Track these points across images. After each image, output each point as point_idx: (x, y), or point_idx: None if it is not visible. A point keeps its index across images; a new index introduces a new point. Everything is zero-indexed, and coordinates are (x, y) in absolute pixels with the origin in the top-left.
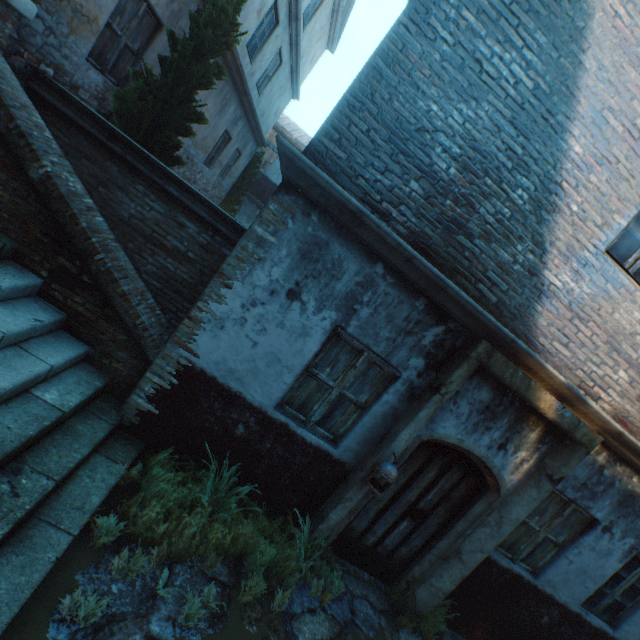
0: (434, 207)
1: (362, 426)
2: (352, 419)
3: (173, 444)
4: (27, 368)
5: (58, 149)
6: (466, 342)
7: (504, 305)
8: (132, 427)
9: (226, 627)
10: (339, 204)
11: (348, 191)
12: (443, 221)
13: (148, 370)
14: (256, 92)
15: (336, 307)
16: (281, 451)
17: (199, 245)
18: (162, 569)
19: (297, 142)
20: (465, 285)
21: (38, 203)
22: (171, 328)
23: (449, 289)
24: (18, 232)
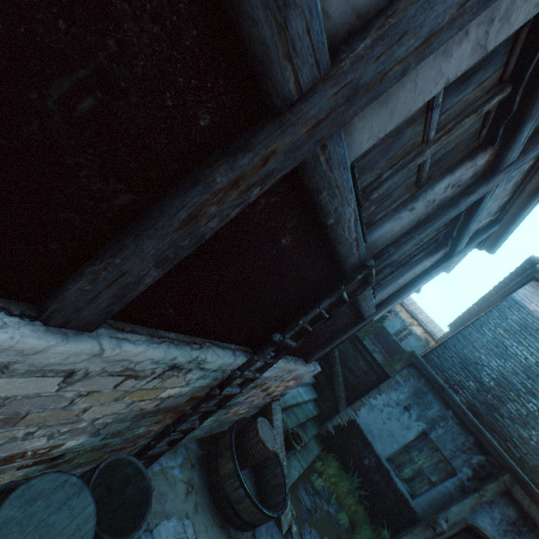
0: (481, 395)
1: (430, 493)
2: (424, 487)
3: (335, 452)
4: (310, 395)
5: None
6: (499, 472)
7: (525, 461)
8: (322, 436)
9: None
10: (434, 379)
11: (439, 375)
12: (486, 403)
13: (337, 414)
14: None
15: (425, 422)
16: (382, 484)
17: (362, 370)
18: (330, 496)
19: (411, 311)
20: (498, 439)
21: None
22: (346, 401)
23: (486, 436)
24: None
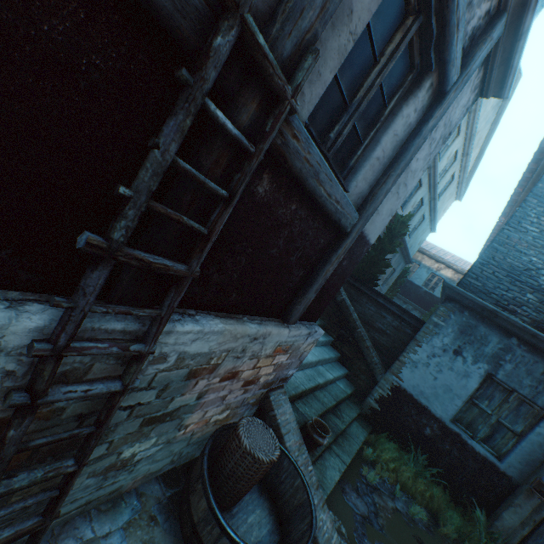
0: None
1: (520, 448)
2: (511, 442)
3: (387, 431)
4: (336, 372)
5: (342, 288)
6: None
7: None
8: (366, 415)
9: (434, 537)
10: (480, 307)
11: (485, 300)
12: None
13: (376, 385)
14: (407, 237)
15: (486, 361)
16: (456, 453)
17: (392, 326)
18: (394, 487)
19: (434, 255)
20: None
21: (336, 309)
22: (383, 367)
23: None
24: (327, 319)
